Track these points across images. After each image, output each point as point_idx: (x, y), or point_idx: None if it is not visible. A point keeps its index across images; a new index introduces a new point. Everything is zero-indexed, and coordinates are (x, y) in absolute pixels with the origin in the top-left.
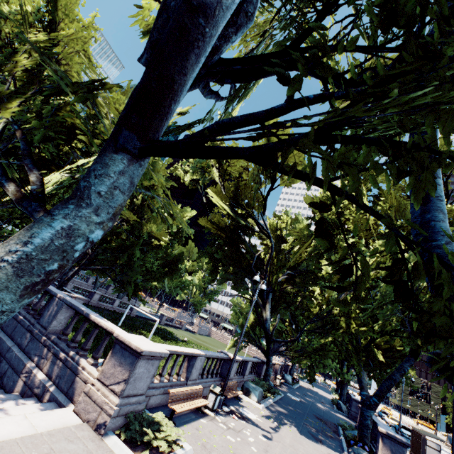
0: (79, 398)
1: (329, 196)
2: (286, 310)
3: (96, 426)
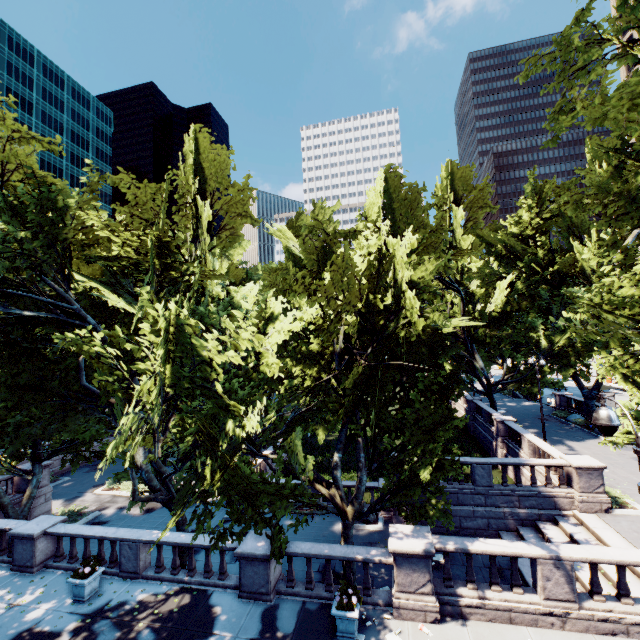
0: (568, 506)
1: (514, 231)
2: (480, 348)
3: (603, 511)
